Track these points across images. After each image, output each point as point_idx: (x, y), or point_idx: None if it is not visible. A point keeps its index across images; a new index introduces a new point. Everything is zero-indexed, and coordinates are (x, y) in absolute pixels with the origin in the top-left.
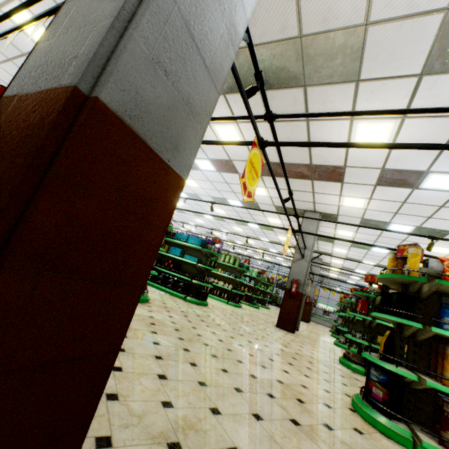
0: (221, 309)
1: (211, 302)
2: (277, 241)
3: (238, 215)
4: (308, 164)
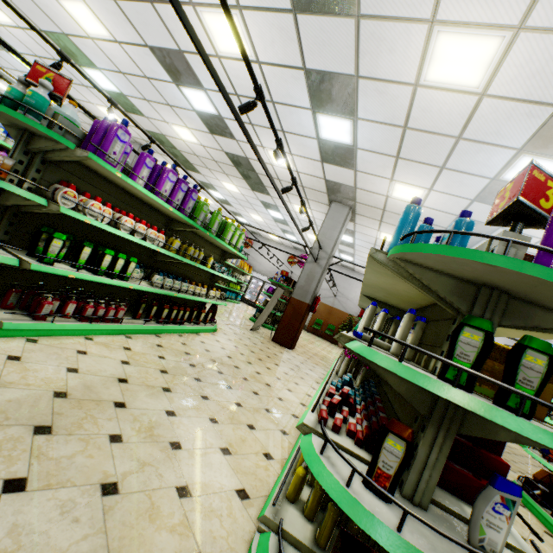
0: (314, 377)
1: (279, 368)
2: (141, 111)
3: (242, 91)
4: (471, 247)
